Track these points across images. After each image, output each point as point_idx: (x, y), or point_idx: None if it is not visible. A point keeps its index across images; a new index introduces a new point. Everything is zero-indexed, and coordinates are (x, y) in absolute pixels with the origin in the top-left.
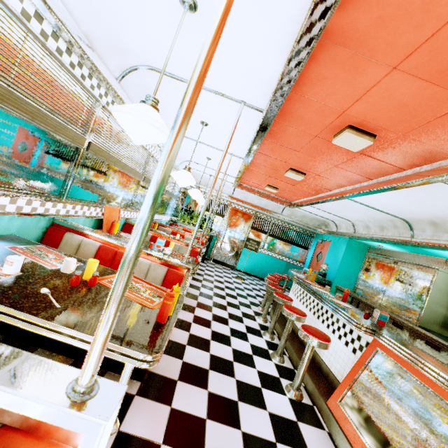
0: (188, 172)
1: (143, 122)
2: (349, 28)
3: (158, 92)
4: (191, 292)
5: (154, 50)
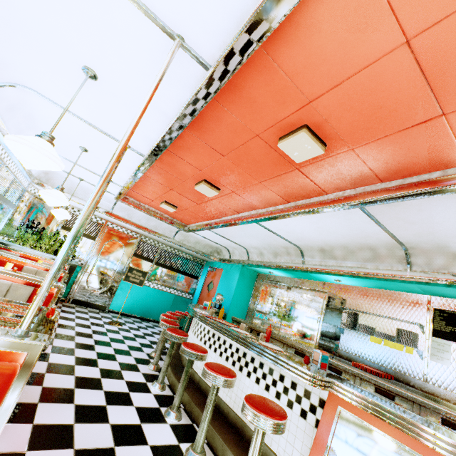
0: (48, 143)
1: None
2: None
3: None
4: None
5: None
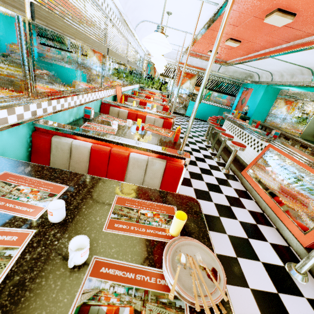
0: (162, 56)
1: (161, 47)
2: None
3: None
4: None
5: None
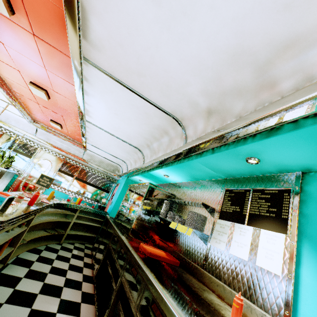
0: None
1: None
2: None
3: None
4: None
5: None
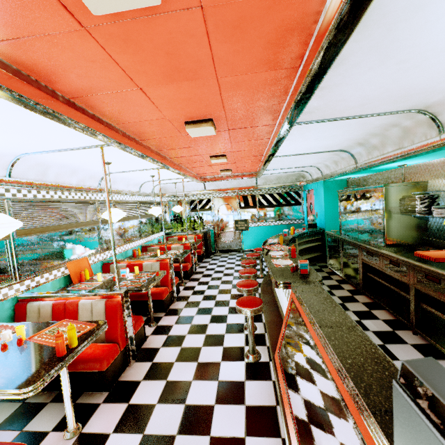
0: (113, 209)
1: None
2: (77, 86)
3: (52, 162)
4: (184, 295)
5: (9, 147)
